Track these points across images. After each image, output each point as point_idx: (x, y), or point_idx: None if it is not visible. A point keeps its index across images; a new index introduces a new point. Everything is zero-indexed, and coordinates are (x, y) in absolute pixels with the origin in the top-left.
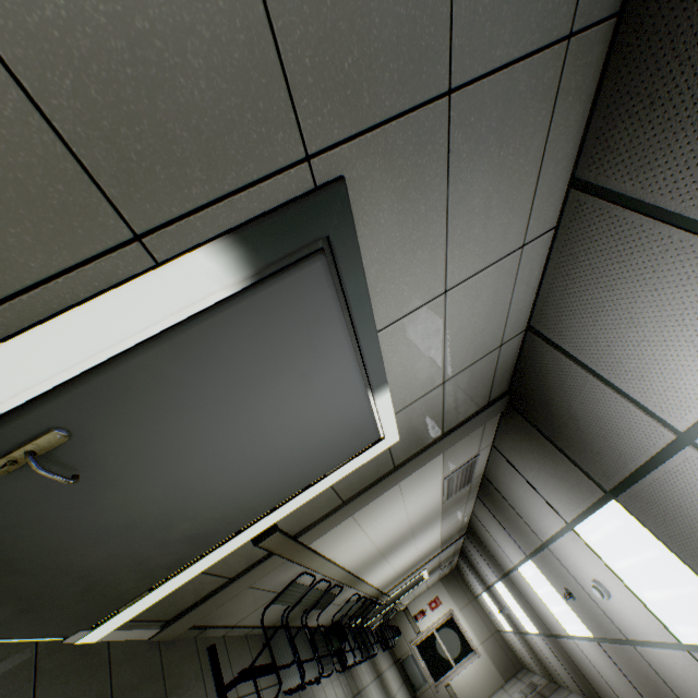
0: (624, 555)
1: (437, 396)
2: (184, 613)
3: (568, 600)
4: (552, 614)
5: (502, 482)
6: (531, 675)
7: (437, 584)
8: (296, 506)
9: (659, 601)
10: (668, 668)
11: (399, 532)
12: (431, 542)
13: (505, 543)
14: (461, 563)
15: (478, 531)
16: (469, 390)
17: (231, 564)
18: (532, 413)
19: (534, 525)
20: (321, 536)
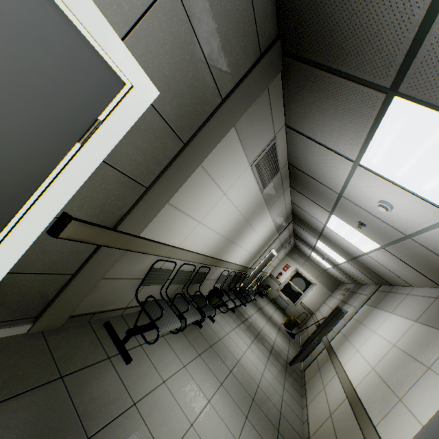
0: (405, 160)
1: (179, 16)
2: (46, 308)
3: (361, 229)
4: (352, 245)
5: (301, 160)
6: (345, 285)
7: (285, 257)
8: (72, 190)
9: (437, 187)
10: (438, 242)
11: (235, 221)
12: (268, 229)
13: (315, 212)
14: (296, 241)
15: (298, 214)
16: (225, 19)
17: (55, 262)
18: (305, 44)
19: (330, 182)
20: (146, 225)
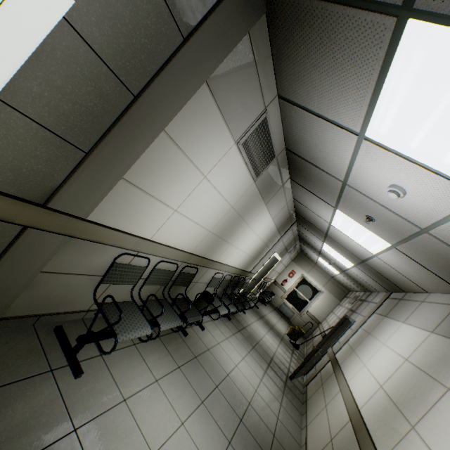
0: (422, 121)
1: None
2: None
3: (369, 225)
4: (360, 246)
5: (299, 142)
6: (354, 293)
7: (291, 263)
8: None
9: None
10: None
11: (224, 215)
12: (267, 228)
13: (318, 208)
14: (302, 246)
15: (301, 213)
16: None
17: None
18: None
19: (332, 168)
20: (95, 206)
